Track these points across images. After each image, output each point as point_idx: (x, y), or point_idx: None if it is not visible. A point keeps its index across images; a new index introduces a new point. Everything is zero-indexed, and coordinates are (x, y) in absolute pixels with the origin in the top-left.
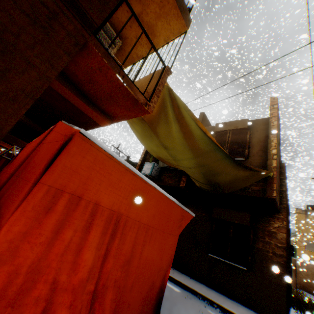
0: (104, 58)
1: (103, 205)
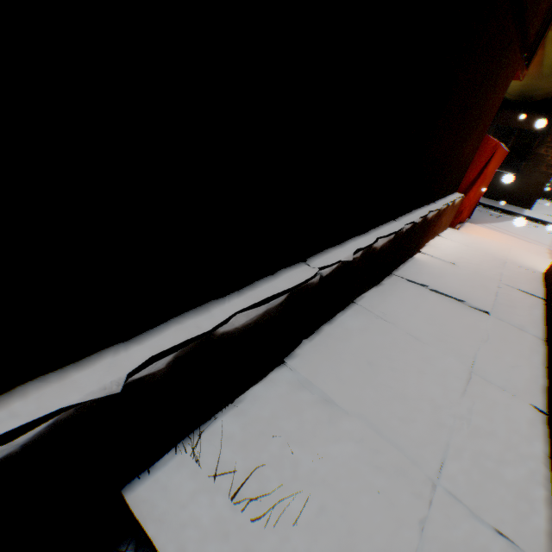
0: (518, 70)
1: (487, 172)
